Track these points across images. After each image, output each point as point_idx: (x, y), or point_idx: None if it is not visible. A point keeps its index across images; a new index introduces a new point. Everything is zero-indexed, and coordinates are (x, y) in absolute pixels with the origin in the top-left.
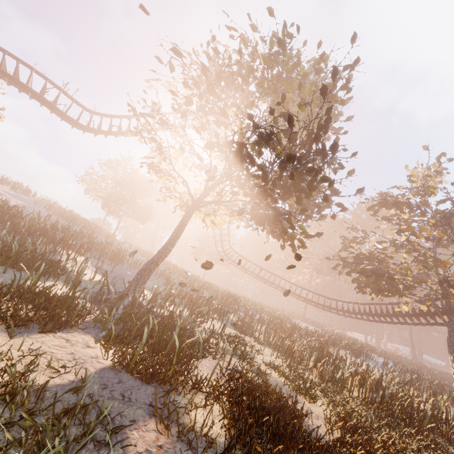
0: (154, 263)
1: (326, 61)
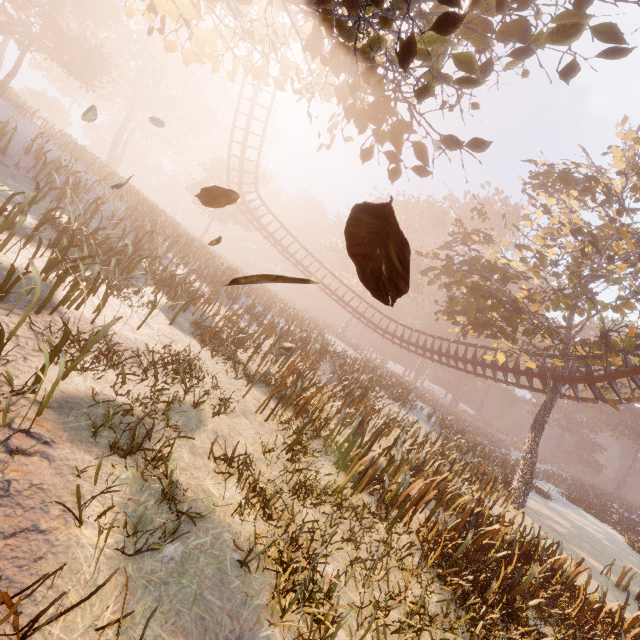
0: None
1: None
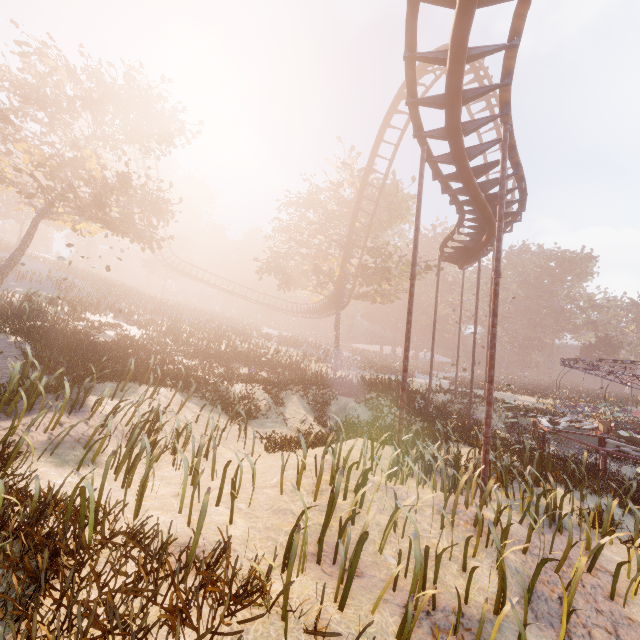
0: (6, 267)
1: (132, 79)
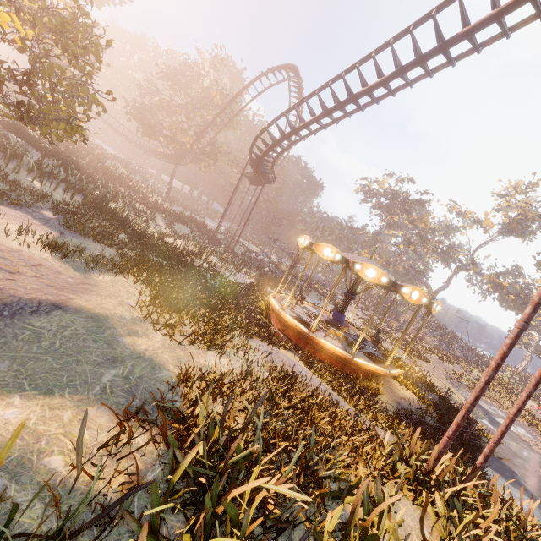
0: None
1: None
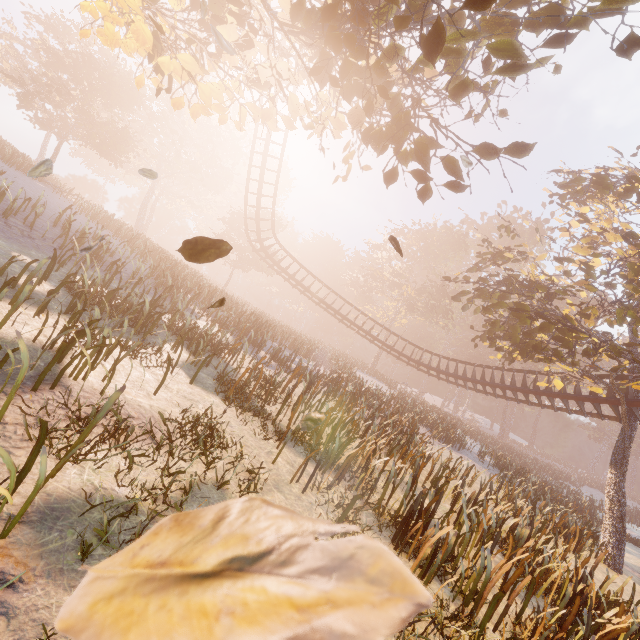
0: None
1: None
